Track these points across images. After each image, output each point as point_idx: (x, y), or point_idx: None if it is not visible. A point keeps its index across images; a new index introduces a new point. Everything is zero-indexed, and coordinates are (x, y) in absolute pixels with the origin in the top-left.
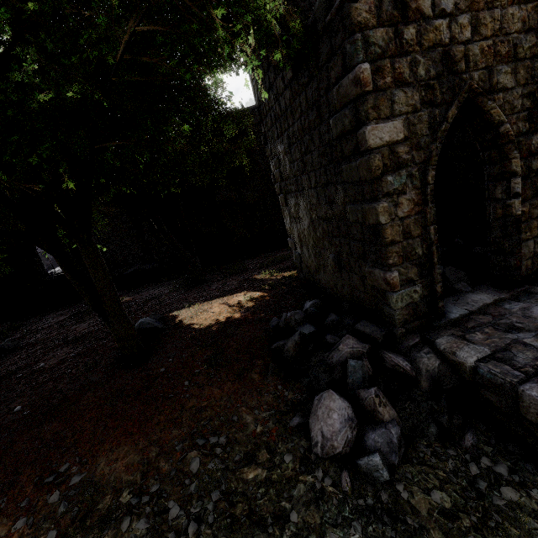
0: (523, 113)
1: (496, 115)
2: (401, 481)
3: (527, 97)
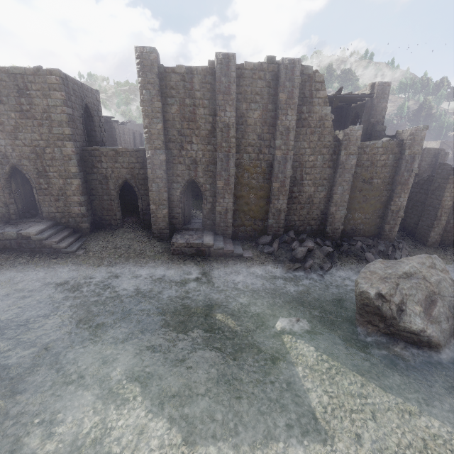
0: (35, 172)
1: (24, 171)
2: None
3: (36, 169)
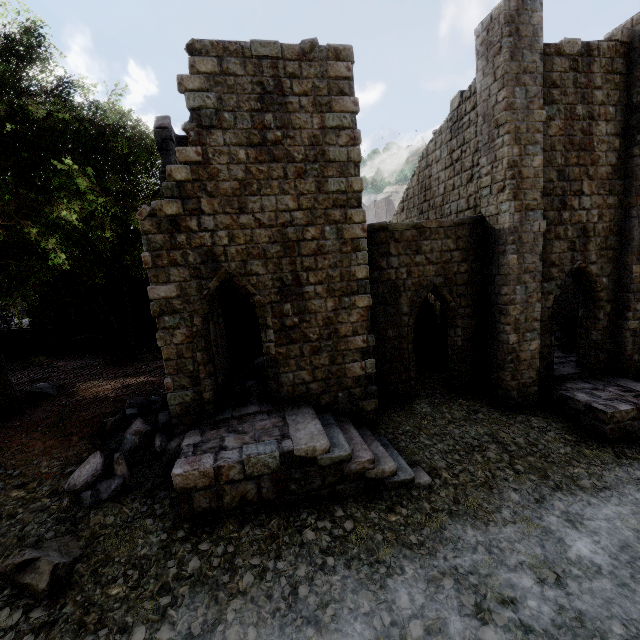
0: (274, 289)
1: (250, 289)
2: (98, 509)
3: (277, 280)
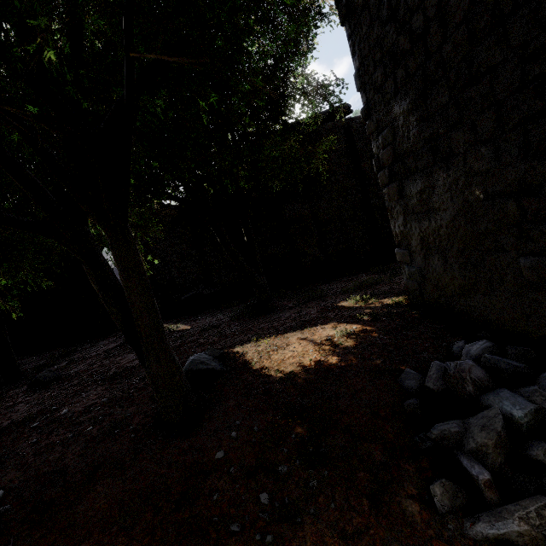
0: None
1: None
2: None
3: None
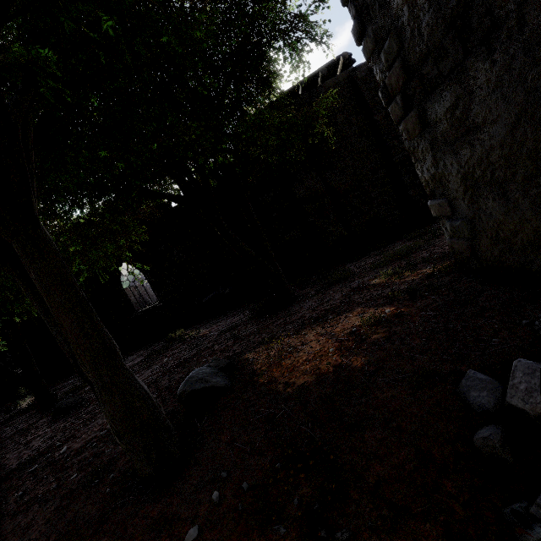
0: None
1: None
2: None
3: None
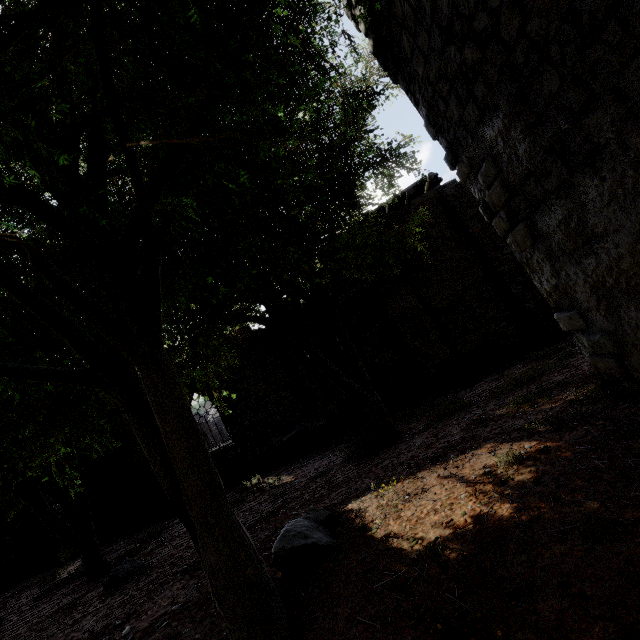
0: None
1: None
2: None
3: None
